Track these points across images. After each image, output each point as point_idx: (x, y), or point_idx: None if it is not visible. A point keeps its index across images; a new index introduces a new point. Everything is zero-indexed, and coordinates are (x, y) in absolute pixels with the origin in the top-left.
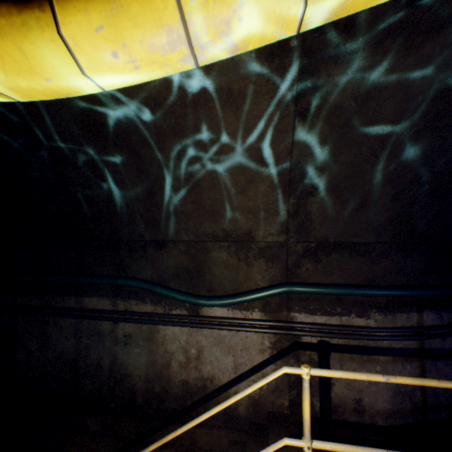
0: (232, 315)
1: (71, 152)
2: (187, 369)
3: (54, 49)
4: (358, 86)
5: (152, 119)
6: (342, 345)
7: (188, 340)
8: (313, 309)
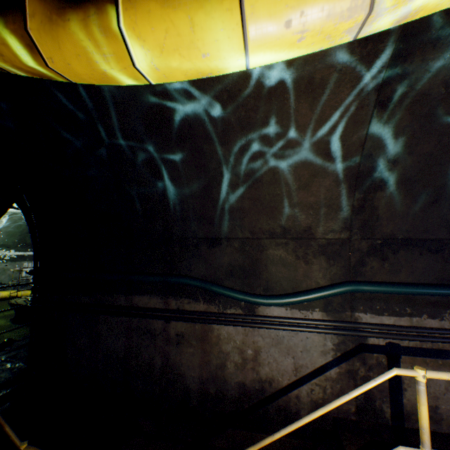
0: (290, 315)
1: (131, 149)
2: (243, 370)
3: (226, 20)
4: None
5: (222, 112)
6: (414, 347)
7: (244, 341)
8: (380, 309)
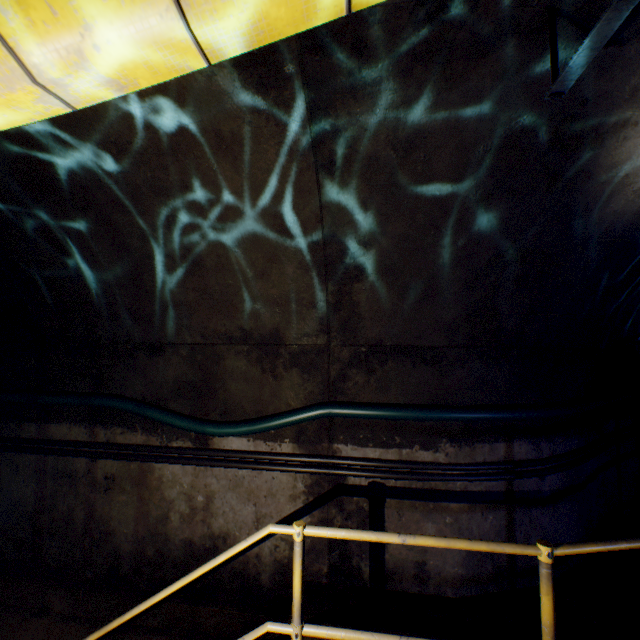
0: (253, 448)
1: (15, 217)
2: (192, 523)
3: None
4: (394, 130)
5: (120, 171)
6: (402, 488)
7: (194, 483)
8: (364, 439)
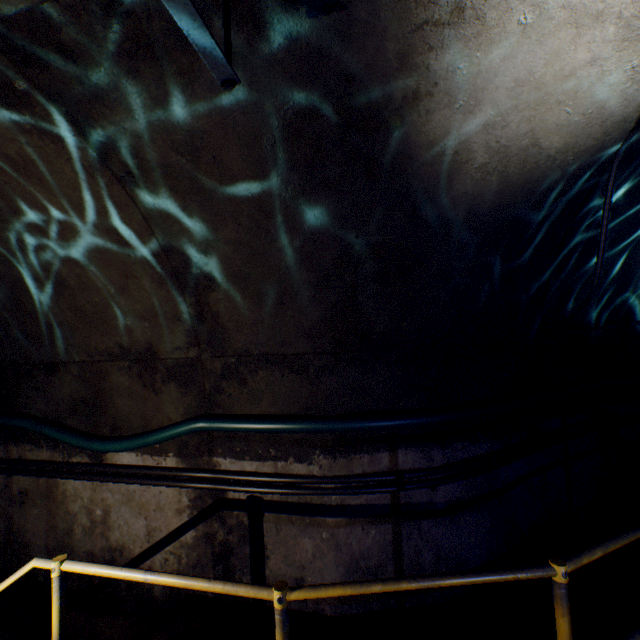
0: (142, 462)
1: None
2: (93, 536)
3: None
4: (167, 134)
5: None
6: (279, 502)
7: (93, 498)
8: (241, 452)
